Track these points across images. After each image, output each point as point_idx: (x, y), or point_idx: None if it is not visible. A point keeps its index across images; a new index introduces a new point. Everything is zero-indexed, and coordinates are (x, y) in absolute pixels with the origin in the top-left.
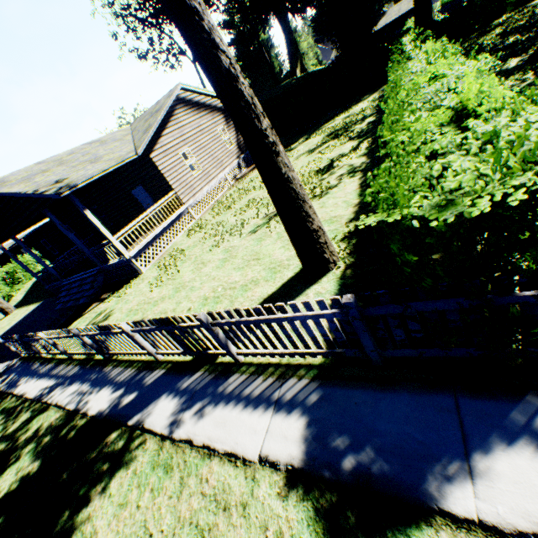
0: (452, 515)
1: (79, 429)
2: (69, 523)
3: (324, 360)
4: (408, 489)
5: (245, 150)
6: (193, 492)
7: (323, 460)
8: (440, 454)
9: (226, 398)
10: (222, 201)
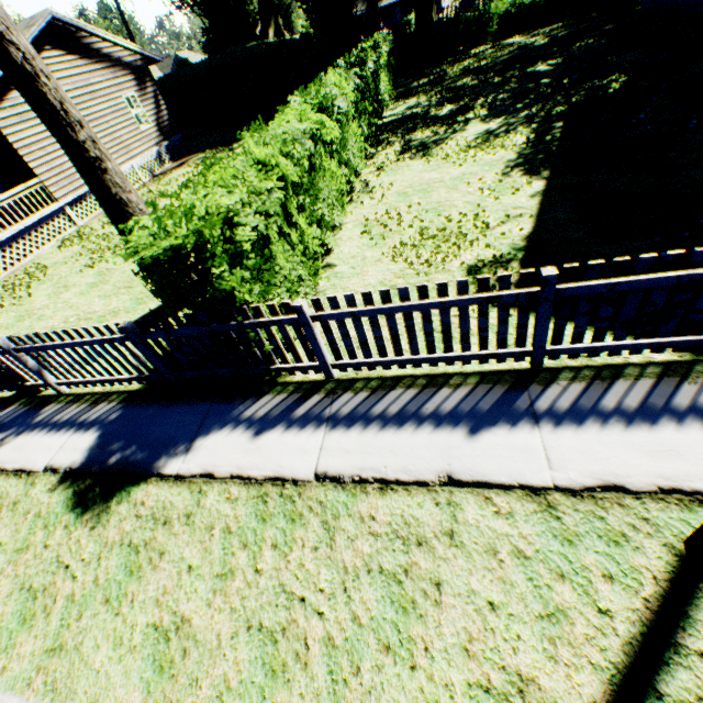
0: (164, 475)
1: None
2: None
3: (142, 386)
4: (146, 466)
5: (170, 136)
6: None
7: (98, 460)
8: (179, 441)
9: (34, 427)
10: None
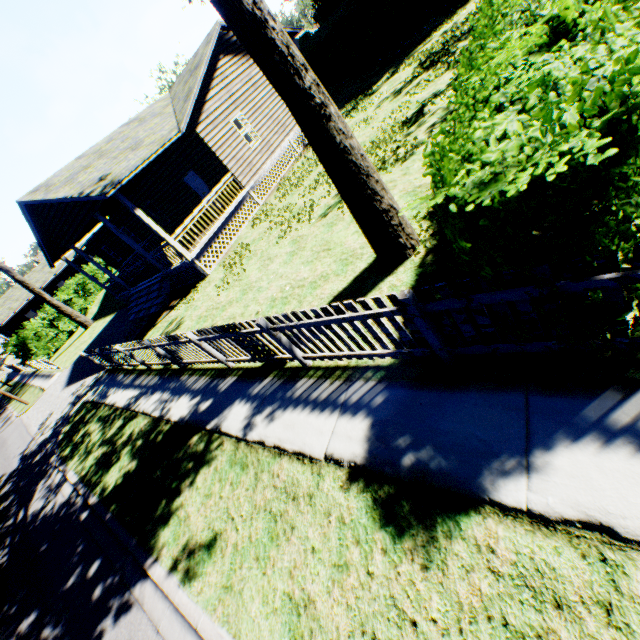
0: (502, 505)
1: (165, 434)
2: (167, 509)
3: (393, 361)
4: (462, 483)
5: None
6: (266, 485)
7: (384, 457)
8: (499, 451)
9: (294, 403)
10: (288, 178)
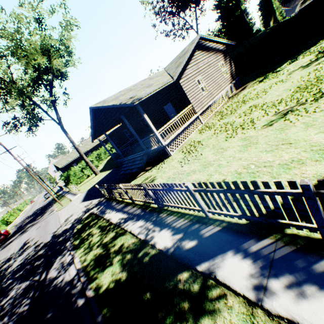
0: None
1: (151, 257)
2: None
3: None
4: None
5: (235, 78)
6: None
7: None
8: None
9: None
10: (221, 111)
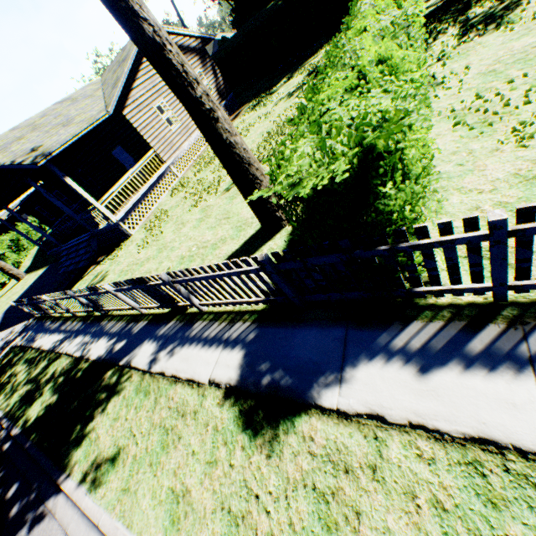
0: (322, 407)
1: (84, 371)
2: (81, 433)
3: (265, 306)
4: (299, 394)
5: (225, 96)
6: (163, 407)
7: (250, 379)
8: (325, 369)
9: (190, 341)
10: (204, 156)
